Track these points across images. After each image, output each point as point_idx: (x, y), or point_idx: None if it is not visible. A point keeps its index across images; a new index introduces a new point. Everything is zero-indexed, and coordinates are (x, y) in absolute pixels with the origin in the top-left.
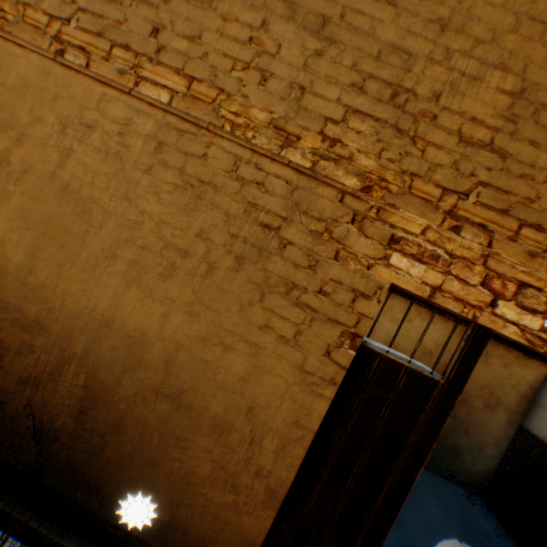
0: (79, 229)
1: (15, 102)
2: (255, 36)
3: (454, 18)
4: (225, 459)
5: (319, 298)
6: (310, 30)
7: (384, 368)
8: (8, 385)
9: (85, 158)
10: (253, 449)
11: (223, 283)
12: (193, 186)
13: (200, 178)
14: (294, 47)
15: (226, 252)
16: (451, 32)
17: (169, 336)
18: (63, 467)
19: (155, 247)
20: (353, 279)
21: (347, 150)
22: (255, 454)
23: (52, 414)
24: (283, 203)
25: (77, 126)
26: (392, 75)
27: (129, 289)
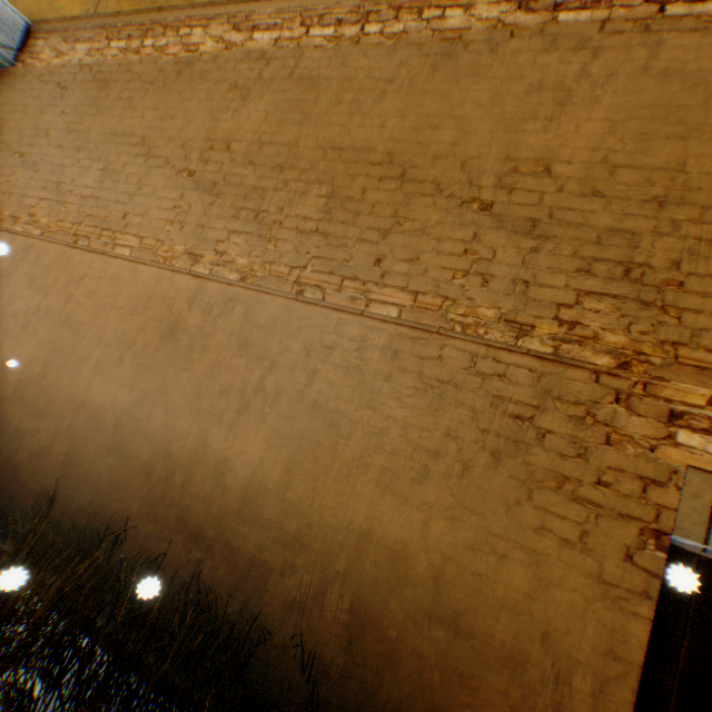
0: (329, 441)
1: (265, 337)
2: (468, 247)
3: (668, 192)
4: (526, 703)
5: (598, 490)
6: (521, 232)
7: (704, 573)
8: (273, 610)
9: (328, 375)
10: (560, 690)
11: (482, 482)
12: (433, 387)
13: (439, 378)
14: (508, 248)
15: (479, 449)
16: (670, 205)
17: (433, 546)
18: (335, 711)
19: (405, 451)
20: (634, 464)
21: (588, 330)
22: (564, 696)
23: (318, 643)
24: (531, 392)
25: (318, 348)
26: (618, 254)
27: (384, 497)
